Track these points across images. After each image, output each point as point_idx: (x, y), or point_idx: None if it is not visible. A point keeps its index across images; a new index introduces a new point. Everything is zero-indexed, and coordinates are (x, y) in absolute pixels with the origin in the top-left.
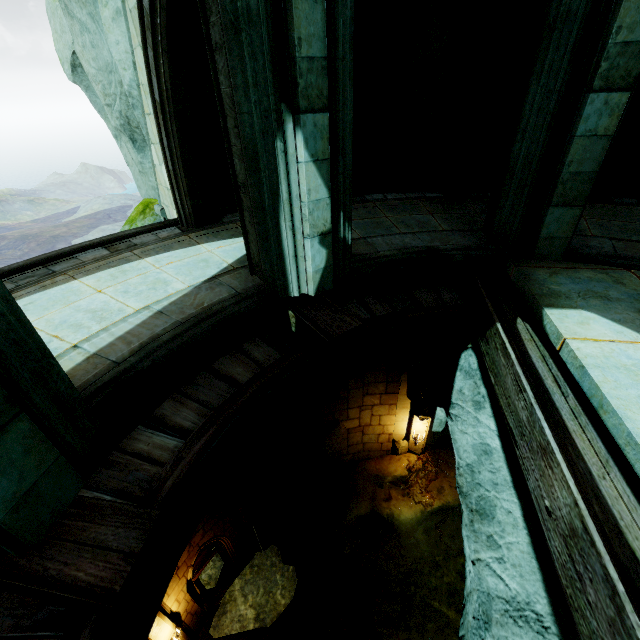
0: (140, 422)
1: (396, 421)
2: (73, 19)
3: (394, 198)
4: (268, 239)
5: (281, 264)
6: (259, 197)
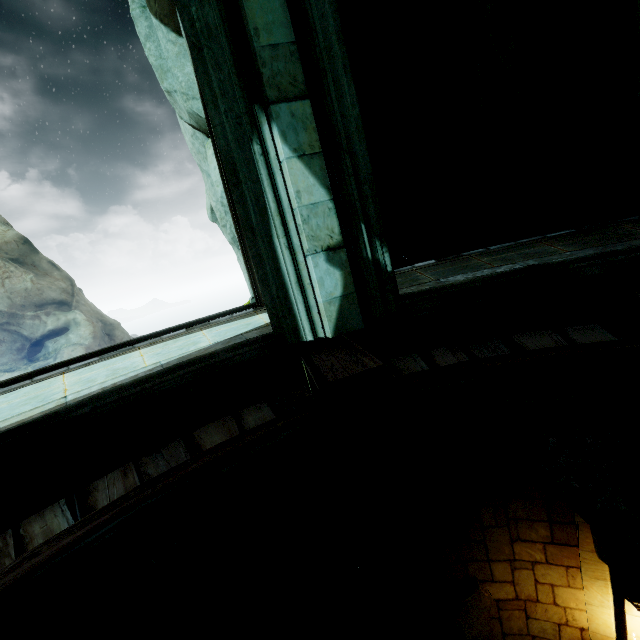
0: (66, 494)
1: (588, 604)
2: (204, 173)
3: (499, 247)
4: (263, 265)
5: (283, 296)
6: (245, 214)
